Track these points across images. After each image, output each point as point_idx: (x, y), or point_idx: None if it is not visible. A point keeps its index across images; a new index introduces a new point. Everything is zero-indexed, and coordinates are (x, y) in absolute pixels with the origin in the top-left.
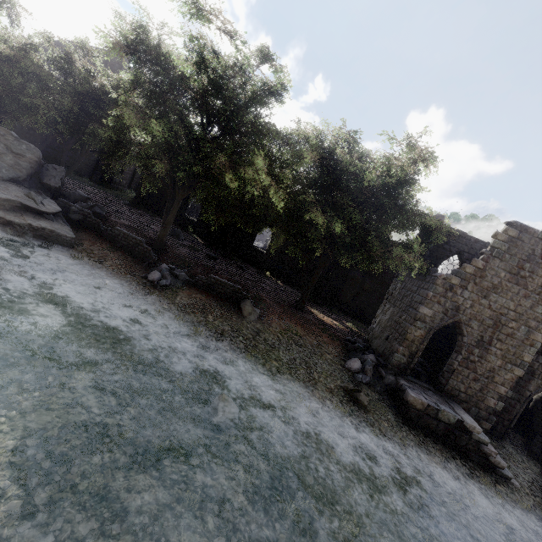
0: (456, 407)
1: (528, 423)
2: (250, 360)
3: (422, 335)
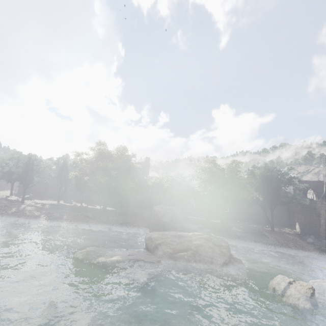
0: None
1: None
2: (287, 248)
3: (323, 222)
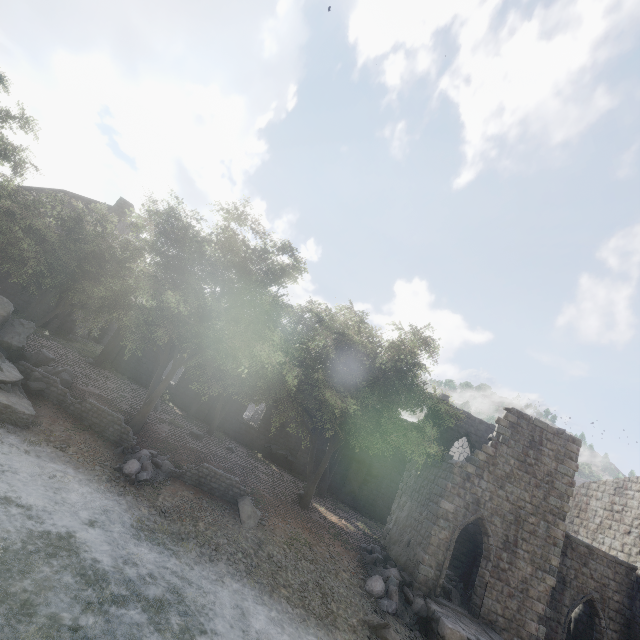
0: (498, 639)
1: None
2: (253, 589)
3: (447, 538)
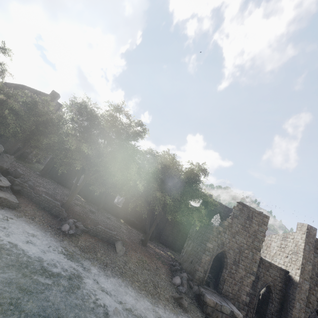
0: (229, 303)
1: (261, 309)
2: (123, 282)
3: (209, 259)
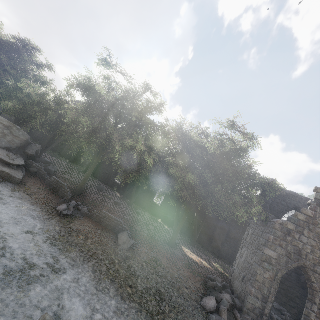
0: None
1: None
2: (105, 283)
3: (271, 278)
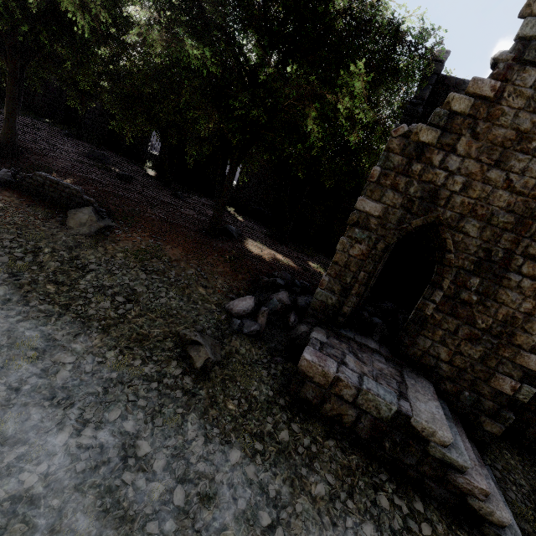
0: (417, 388)
1: None
2: None
3: (363, 254)
